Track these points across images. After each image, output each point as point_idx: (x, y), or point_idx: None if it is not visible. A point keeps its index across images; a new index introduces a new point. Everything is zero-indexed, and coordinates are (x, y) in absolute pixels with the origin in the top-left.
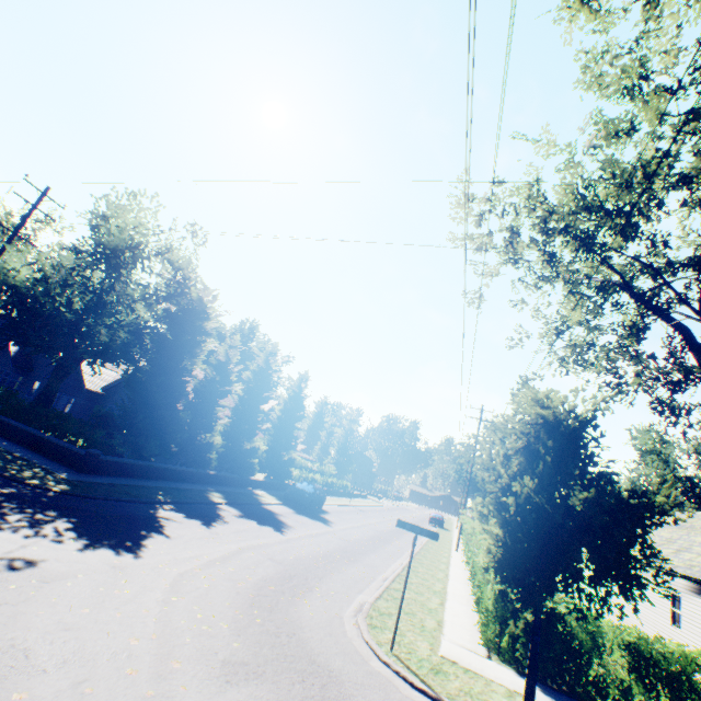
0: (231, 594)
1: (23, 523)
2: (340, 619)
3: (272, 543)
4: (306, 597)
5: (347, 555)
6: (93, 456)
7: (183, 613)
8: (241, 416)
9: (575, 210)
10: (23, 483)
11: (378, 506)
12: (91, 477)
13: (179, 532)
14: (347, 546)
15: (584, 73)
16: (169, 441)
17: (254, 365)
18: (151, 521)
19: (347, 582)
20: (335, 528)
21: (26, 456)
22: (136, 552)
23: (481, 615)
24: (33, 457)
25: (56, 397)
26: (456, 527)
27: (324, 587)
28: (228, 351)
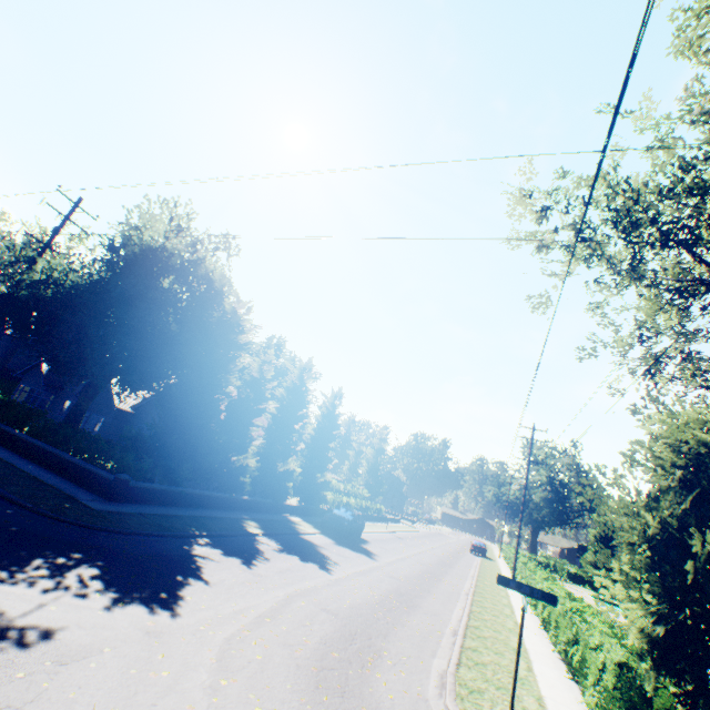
0: (290, 669)
1: (42, 570)
2: (425, 703)
3: (321, 587)
4: (377, 668)
5: (404, 600)
6: (123, 482)
7: (237, 708)
8: (274, 436)
9: (667, 197)
10: (46, 516)
11: (414, 532)
12: (120, 505)
13: (218, 576)
14: (400, 586)
15: (676, 38)
16: (201, 465)
17: (288, 381)
18: (187, 562)
19: (415, 639)
20: (381, 562)
21: (52, 481)
22: (172, 608)
23: (593, 692)
24: (59, 483)
25: (86, 416)
26: (498, 556)
27: (393, 650)
28: (262, 366)
